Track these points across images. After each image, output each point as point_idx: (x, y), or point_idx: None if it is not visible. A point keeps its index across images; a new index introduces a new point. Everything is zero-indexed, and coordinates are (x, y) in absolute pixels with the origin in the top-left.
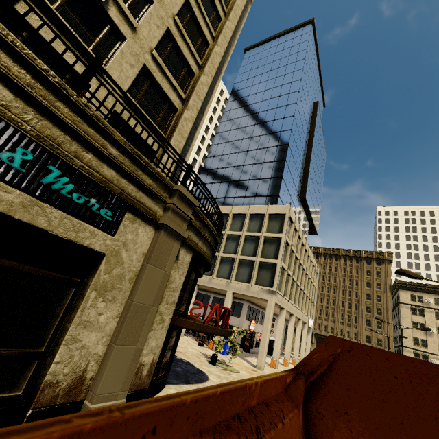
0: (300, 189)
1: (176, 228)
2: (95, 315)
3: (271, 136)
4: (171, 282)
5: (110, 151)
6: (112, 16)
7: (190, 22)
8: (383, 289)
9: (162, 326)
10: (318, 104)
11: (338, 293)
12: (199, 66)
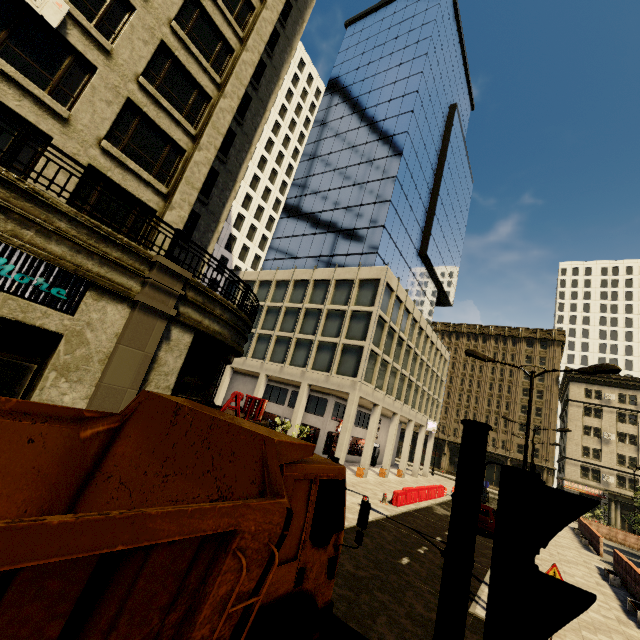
0: (419, 242)
1: (157, 305)
2: (57, 395)
3: (373, 165)
4: (162, 366)
5: (59, 225)
6: (73, 42)
7: (200, 23)
8: (546, 382)
9: None
10: (456, 108)
11: (484, 387)
12: (219, 85)
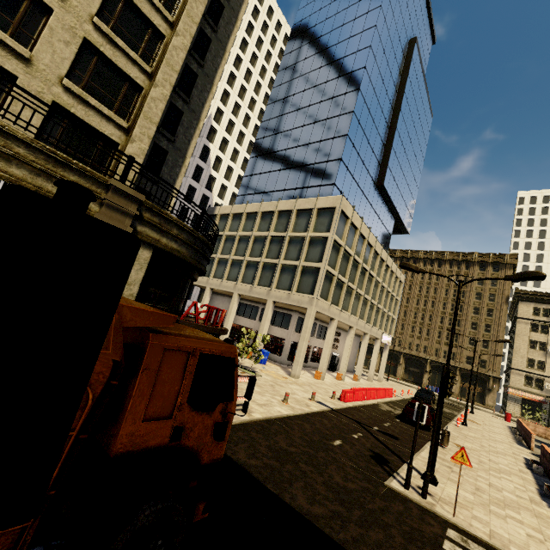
0: (376, 174)
1: (114, 223)
2: None
3: (333, 102)
4: None
5: (17, 150)
6: None
7: None
8: (497, 302)
9: None
10: (416, 42)
11: (437, 307)
12: (171, 23)
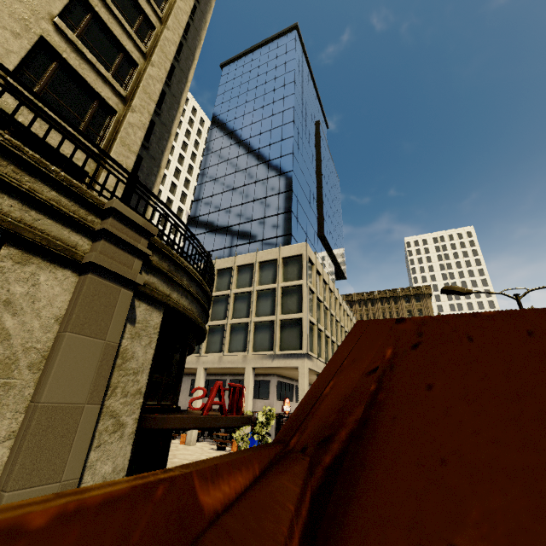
0: (316, 225)
1: (118, 269)
2: None
3: (270, 164)
4: (128, 360)
5: None
6: None
7: None
8: None
9: (122, 435)
10: (320, 124)
11: None
12: (144, 54)
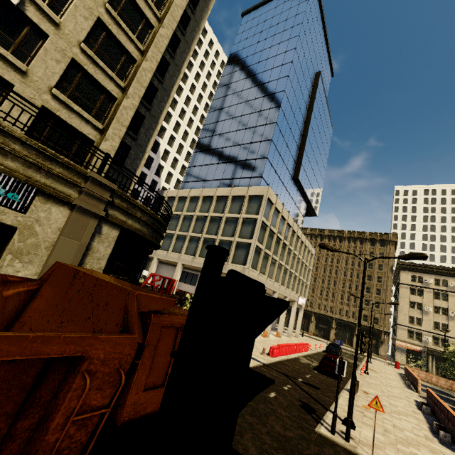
0: (293, 170)
1: (90, 208)
2: (13, 272)
3: (260, 114)
4: (95, 252)
5: (13, 146)
6: (30, 16)
7: (128, 6)
8: (384, 270)
9: None
10: (320, 75)
11: (340, 274)
12: (142, 51)
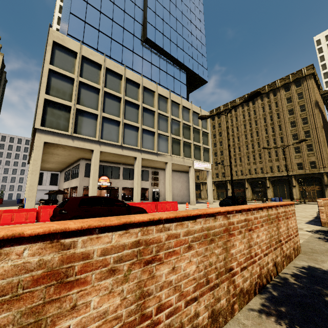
0: (140, 32)
1: None
2: None
3: None
4: None
5: None
6: None
7: None
8: (307, 109)
9: None
10: None
11: (261, 134)
12: None
